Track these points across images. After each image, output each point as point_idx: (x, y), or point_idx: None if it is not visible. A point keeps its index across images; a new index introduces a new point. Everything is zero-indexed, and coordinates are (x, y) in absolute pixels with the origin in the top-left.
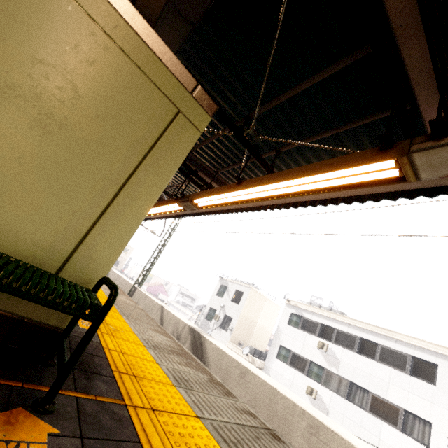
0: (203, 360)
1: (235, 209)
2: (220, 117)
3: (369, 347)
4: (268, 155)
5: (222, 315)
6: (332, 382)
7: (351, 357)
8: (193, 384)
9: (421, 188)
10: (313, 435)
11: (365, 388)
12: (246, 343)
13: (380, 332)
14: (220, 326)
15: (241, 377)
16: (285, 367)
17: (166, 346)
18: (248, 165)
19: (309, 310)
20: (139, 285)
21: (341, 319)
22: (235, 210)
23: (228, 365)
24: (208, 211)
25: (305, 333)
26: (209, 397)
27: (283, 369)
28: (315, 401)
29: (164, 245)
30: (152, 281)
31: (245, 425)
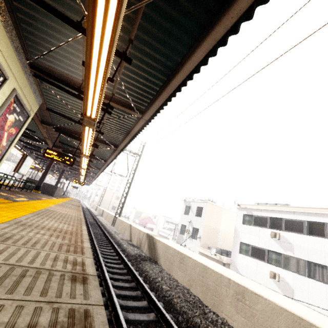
0: (155, 256)
1: (144, 125)
2: (53, 15)
3: (317, 227)
4: (128, 51)
5: (190, 228)
6: (291, 264)
7: (303, 239)
8: (16, 241)
9: (256, 0)
10: (239, 301)
11: (322, 264)
12: (214, 246)
13: (324, 212)
14: (191, 237)
15: (181, 262)
16: (248, 259)
17: (51, 227)
18: (127, 74)
19: (257, 208)
20: (119, 216)
21: (286, 209)
22: (144, 125)
23: (171, 255)
24: (131, 136)
25: (258, 228)
26: (18, 248)
27: (246, 261)
28: (279, 283)
29: (131, 182)
30: (142, 216)
31: (28, 267)
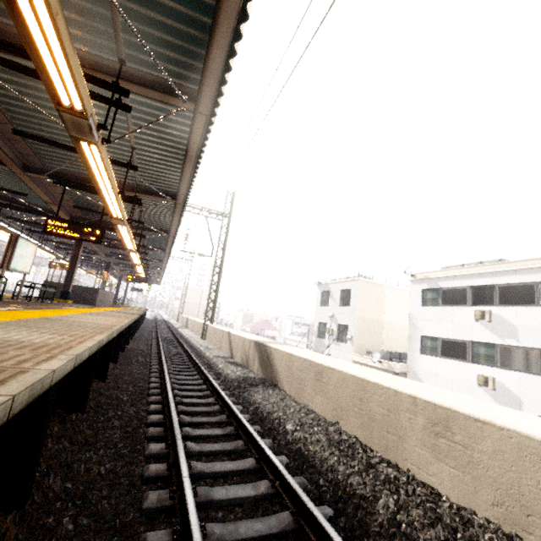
0: (273, 376)
1: (207, 128)
2: None
3: None
4: None
5: (334, 326)
6: (515, 359)
7: (535, 315)
8: None
9: None
10: (440, 436)
11: None
12: (377, 349)
13: None
14: (336, 340)
15: (317, 380)
16: (436, 362)
17: None
18: None
19: (445, 276)
20: (211, 322)
21: (499, 269)
22: (207, 129)
23: (299, 370)
24: (192, 164)
25: (451, 308)
26: None
27: (434, 364)
28: (495, 392)
29: (221, 265)
30: (255, 320)
31: None
